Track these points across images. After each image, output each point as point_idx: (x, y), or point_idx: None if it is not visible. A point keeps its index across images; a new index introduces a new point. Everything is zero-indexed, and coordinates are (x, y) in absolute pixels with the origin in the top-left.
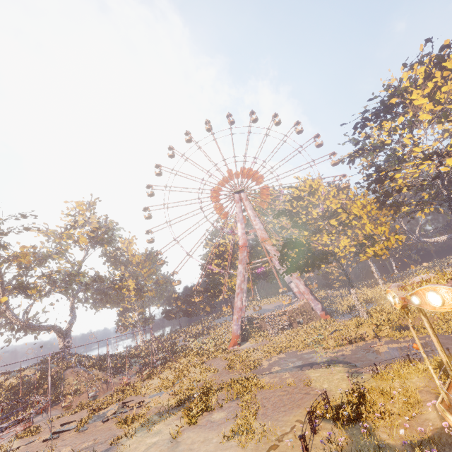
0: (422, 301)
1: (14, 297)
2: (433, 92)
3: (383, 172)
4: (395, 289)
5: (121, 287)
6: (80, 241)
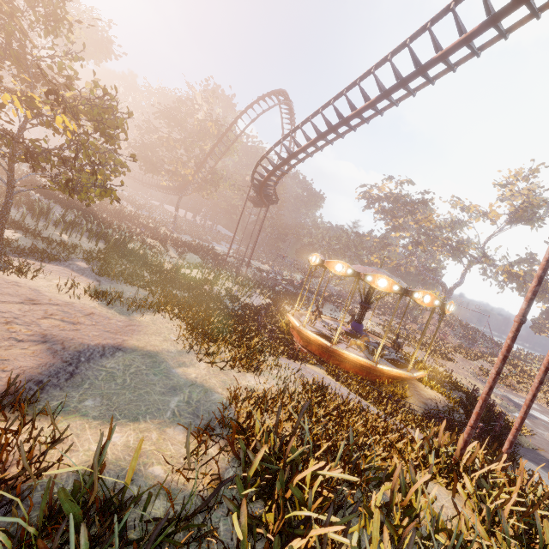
0: None
1: (415, 248)
2: None
3: None
4: None
5: (517, 275)
6: (489, 216)
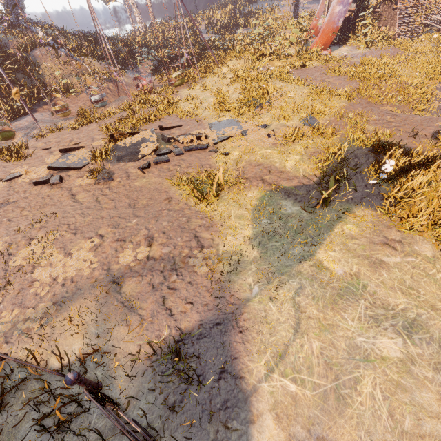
0: None
1: None
2: None
3: None
4: None
5: None
6: None
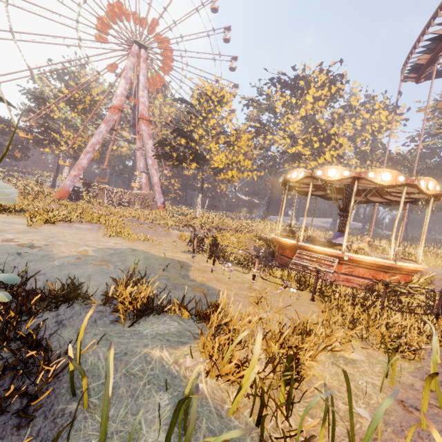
0: (323, 174)
1: None
2: (316, 99)
3: (267, 127)
4: (303, 169)
5: None
6: None
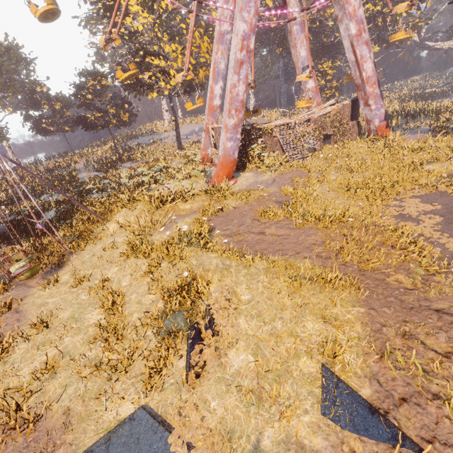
0: None
1: None
2: None
3: None
4: None
5: None
6: None
